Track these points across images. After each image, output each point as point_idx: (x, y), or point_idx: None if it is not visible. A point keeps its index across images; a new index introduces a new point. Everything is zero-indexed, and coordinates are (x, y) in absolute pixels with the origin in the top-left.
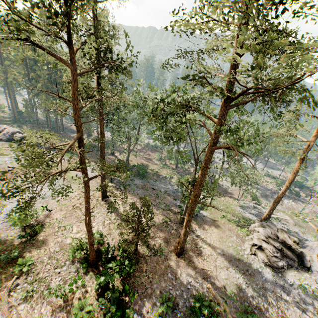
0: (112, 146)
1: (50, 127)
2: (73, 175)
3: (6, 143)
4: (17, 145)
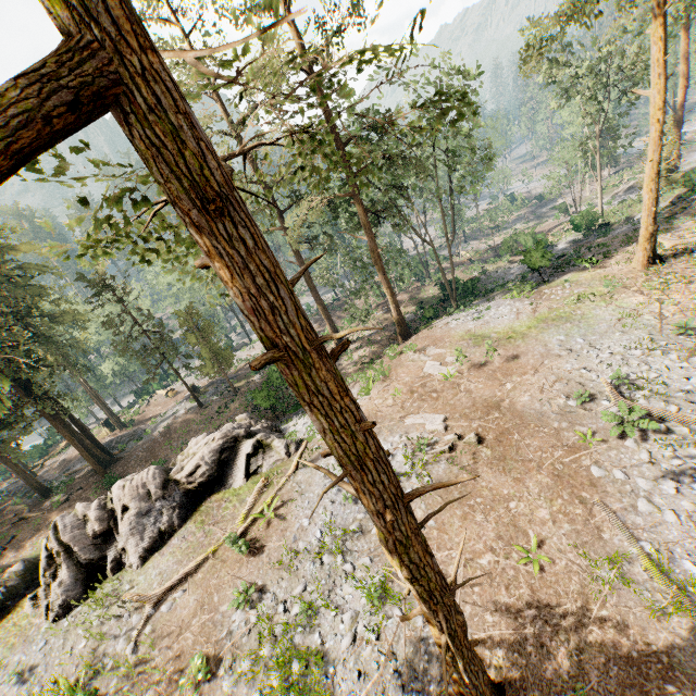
0: (331, 325)
1: (90, 462)
2: (523, 322)
3: (204, 519)
4: (245, 481)
